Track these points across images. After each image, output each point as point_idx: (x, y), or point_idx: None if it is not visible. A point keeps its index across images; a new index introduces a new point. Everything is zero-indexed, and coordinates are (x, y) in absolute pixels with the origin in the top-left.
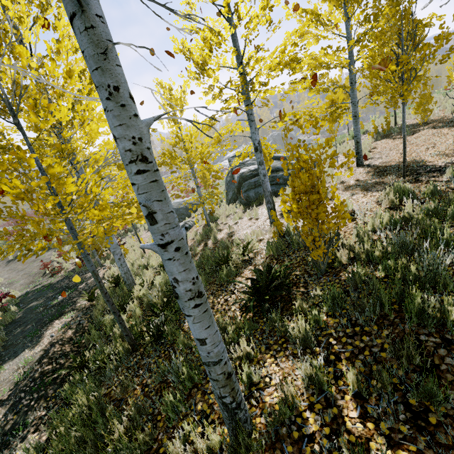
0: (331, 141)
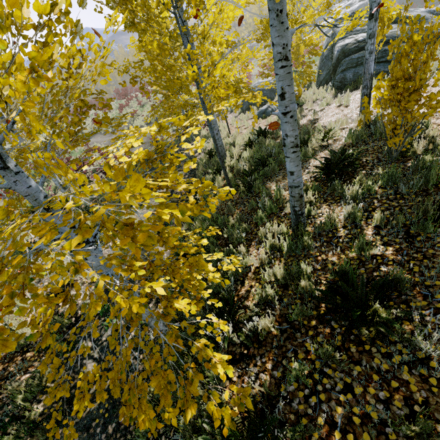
0: None
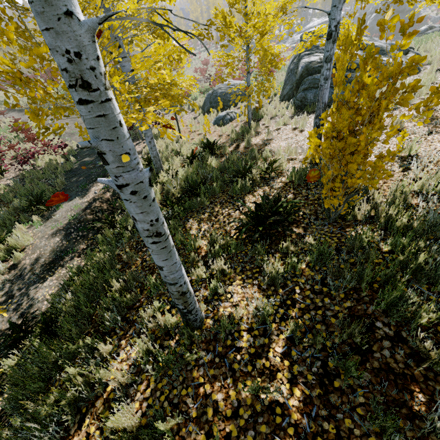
0: (418, 62)
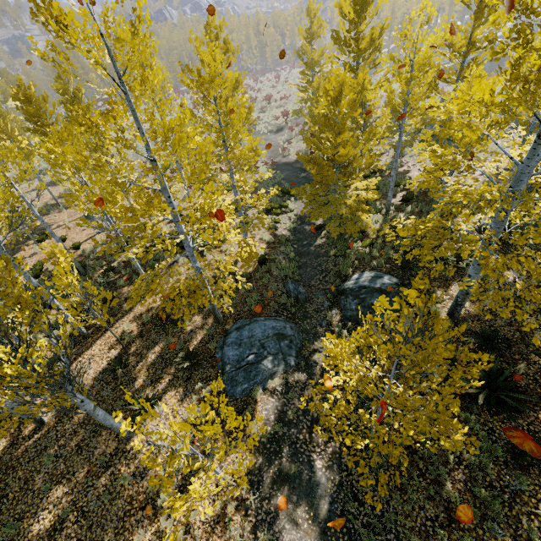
0: None
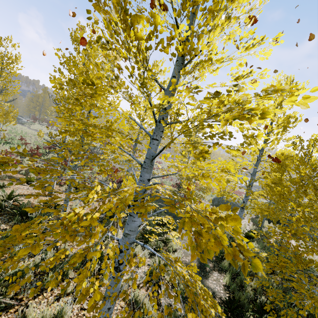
0: None
